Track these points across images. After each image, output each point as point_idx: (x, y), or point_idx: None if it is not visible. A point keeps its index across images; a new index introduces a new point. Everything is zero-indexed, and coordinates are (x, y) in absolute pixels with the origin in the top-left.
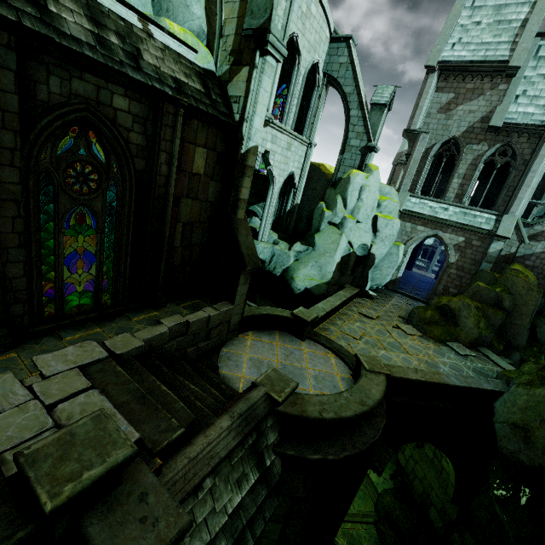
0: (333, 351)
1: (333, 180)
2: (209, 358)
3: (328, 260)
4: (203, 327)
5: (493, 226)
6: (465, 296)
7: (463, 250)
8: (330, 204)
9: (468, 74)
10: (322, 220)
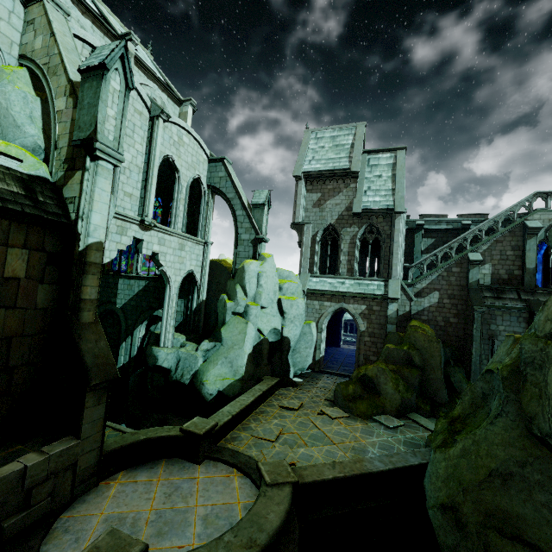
0: (238, 467)
1: (233, 272)
2: (24, 543)
3: (237, 352)
4: (12, 489)
5: (384, 290)
6: (380, 361)
7: (369, 317)
8: (232, 295)
9: (326, 179)
10: (226, 312)
